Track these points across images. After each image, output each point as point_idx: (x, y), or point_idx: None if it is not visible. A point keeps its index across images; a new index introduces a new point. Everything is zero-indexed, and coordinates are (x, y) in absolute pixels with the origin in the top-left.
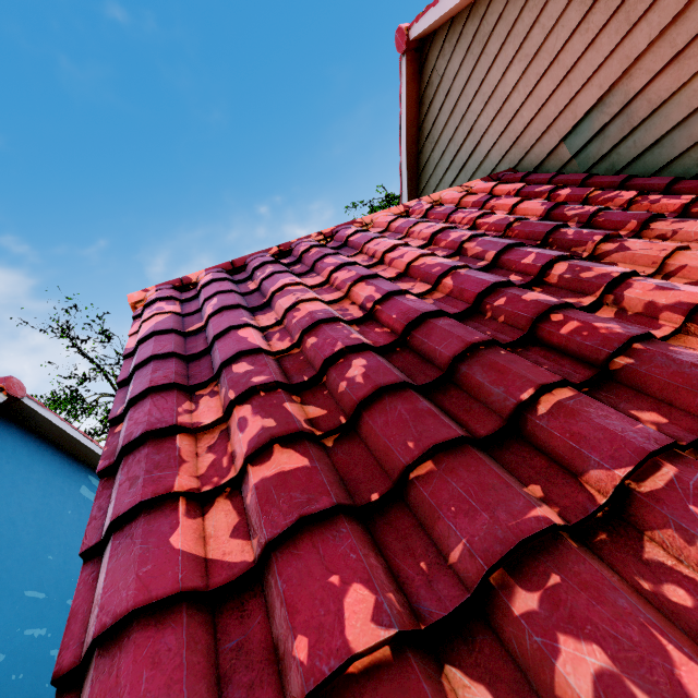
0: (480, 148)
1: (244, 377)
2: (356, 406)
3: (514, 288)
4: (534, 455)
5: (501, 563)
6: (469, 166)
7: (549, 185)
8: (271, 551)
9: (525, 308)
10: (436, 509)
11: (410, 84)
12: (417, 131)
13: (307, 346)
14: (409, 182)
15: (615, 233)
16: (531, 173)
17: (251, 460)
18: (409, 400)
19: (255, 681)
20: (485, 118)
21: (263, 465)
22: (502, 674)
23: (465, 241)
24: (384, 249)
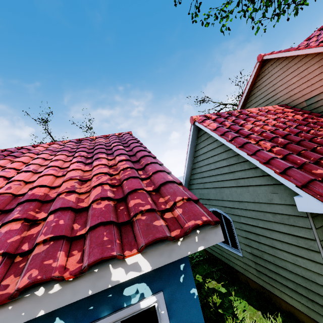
0: (276, 96)
1: (258, 137)
2: (285, 144)
3: (304, 133)
4: (317, 153)
5: (319, 159)
6: (270, 100)
7: (301, 112)
8: (285, 156)
9: (308, 136)
10: (307, 155)
11: (257, 70)
12: (253, 84)
13: (263, 135)
14: (244, 99)
15: (322, 127)
16: (293, 107)
17: (271, 148)
18: (294, 145)
19: (292, 164)
20: (281, 88)
21: (275, 148)
22: (320, 166)
23: (286, 121)
24: (264, 119)
